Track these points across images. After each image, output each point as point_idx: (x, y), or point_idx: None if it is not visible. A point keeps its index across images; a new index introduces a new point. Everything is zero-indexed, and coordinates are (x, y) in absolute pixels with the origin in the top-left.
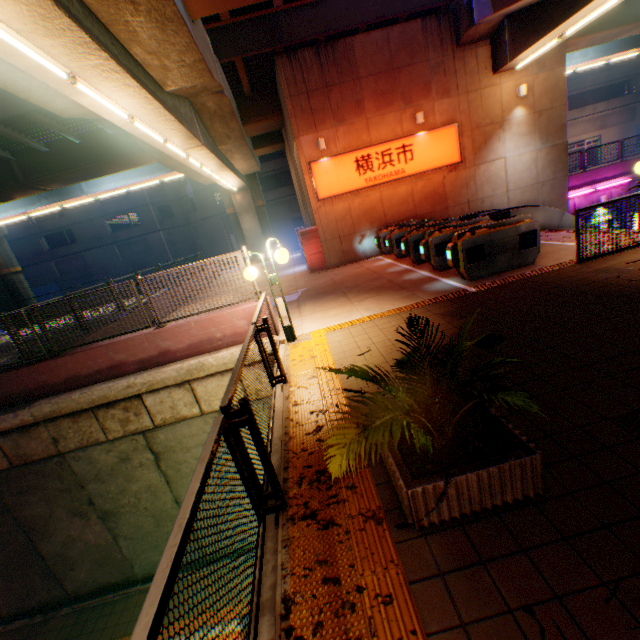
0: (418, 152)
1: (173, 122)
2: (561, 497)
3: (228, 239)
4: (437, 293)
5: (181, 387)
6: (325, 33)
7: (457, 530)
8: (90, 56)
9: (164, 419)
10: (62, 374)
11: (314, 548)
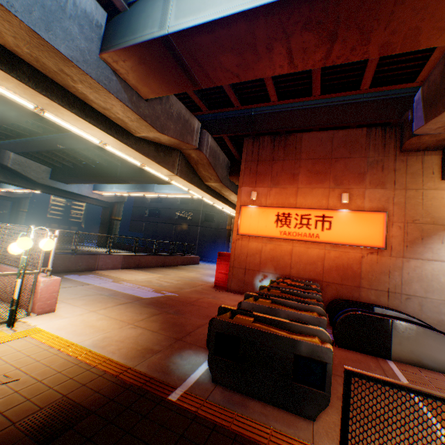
0: (337, 224)
1: (137, 153)
2: None
3: None
4: (160, 367)
5: None
6: (284, 128)
7: None
8: (39, 97)
9: None
10: None
11: None
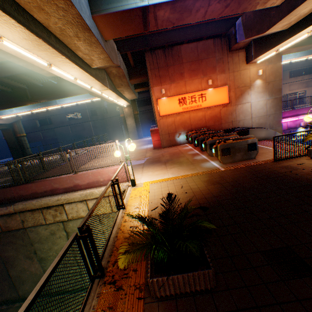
0: (208, 97)
1: (94, 80)
2: (224, 291)
3: (121, 127)
4: (206, 169)
5: (82, 202)
6: (168, 43)
7: (173, 301)
8: (57, 57)
9: (73, 216)
10: (30, 191)
11: (109, 300)
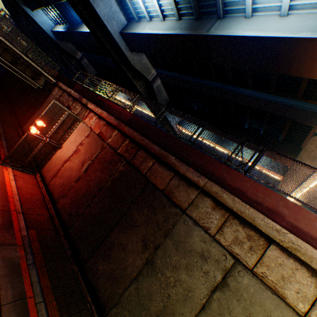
0: None
1: None
2: None
3: None
4: None
5: (311, 276)
6: None
7: None
8: None
9: (263, 274)
10: (236, 183)
11: None
